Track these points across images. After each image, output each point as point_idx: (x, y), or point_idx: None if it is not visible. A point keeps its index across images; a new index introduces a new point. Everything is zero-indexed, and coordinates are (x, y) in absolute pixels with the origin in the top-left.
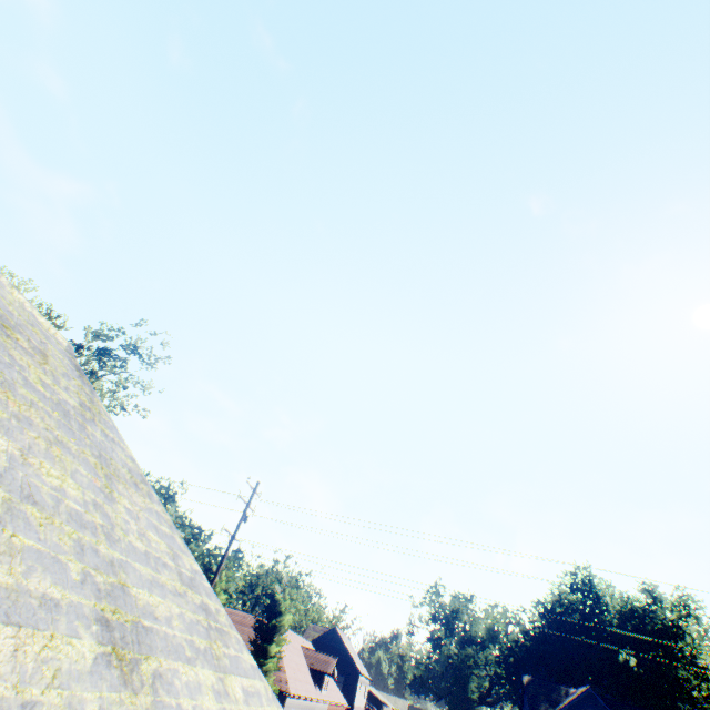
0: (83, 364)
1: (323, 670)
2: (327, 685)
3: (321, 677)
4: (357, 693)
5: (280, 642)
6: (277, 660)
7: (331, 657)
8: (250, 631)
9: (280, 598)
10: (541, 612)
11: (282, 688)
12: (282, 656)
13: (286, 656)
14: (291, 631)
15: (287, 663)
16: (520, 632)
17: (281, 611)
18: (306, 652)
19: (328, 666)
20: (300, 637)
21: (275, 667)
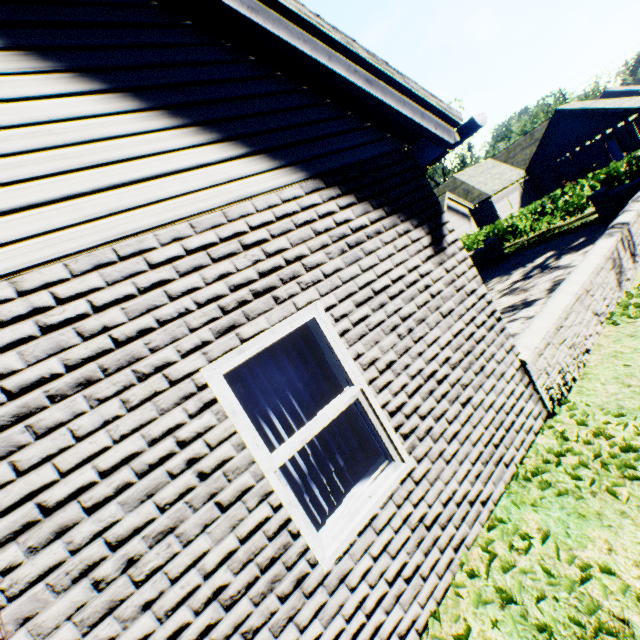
0: None
1: None
2: None
3: None
4: None
5: None
6: None
7: None
8: None
9: None
10: None
11: None
12: None
13: None
14: None
15: None
16: None
17: None
18: None
19: None
20: None
21: None
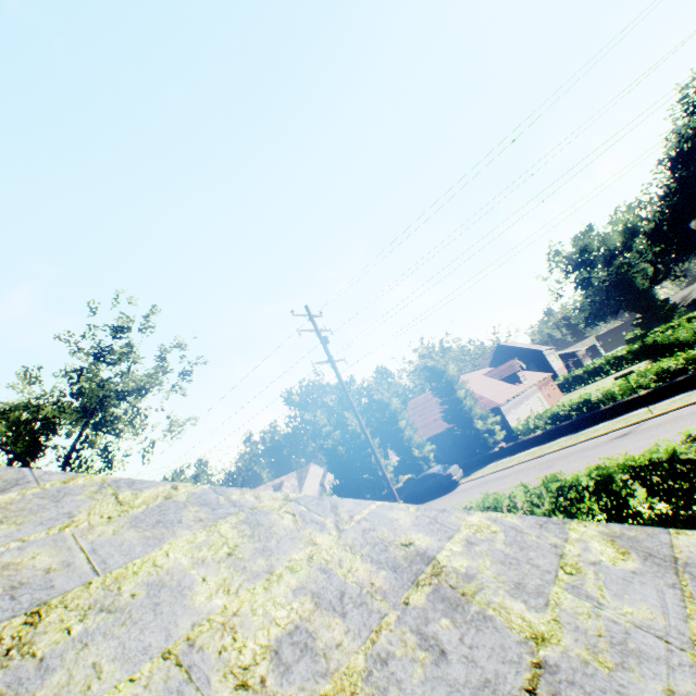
0: (95, 377)
1: (512, 373)
2: (524, 377)
3: (514, 378)
4: (551, 363)
5: (462, 387)
6: (471, 397)
7: (510, 362)
8: (437, 400)
9: (432, 365)
10: (669, 168)
11: (491, 407)
12: (471, 392)
13: (476, 389)
14: (466, 375)
15: (481, 392)
16: (659, 202)
17: (442, 371)
18: (490, 375)
19: (514, 367)
20: (477, 372)
21: (473, 402)
